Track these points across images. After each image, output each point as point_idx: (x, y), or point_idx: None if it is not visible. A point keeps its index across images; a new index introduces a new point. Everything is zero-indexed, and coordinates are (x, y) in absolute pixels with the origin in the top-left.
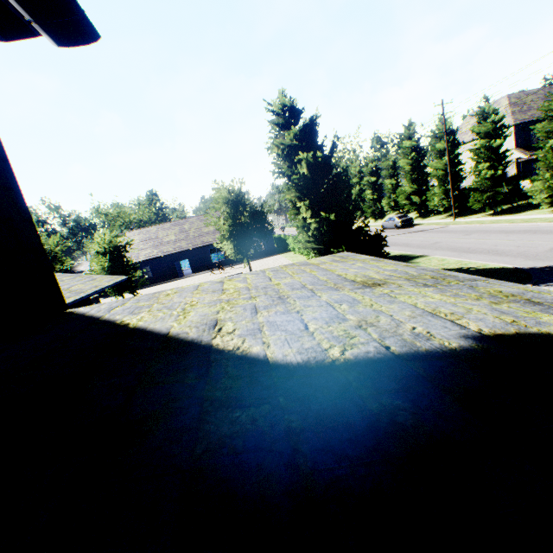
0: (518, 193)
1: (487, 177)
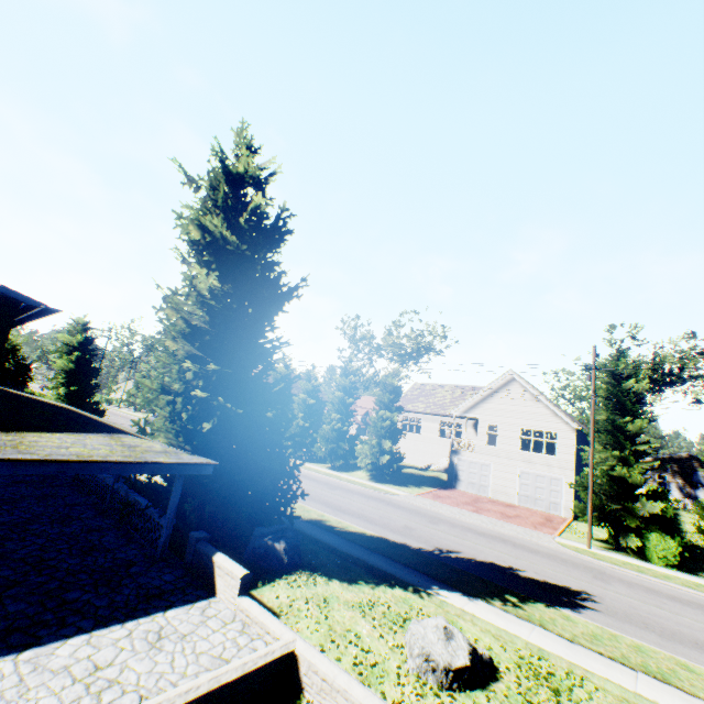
0: None
1: None
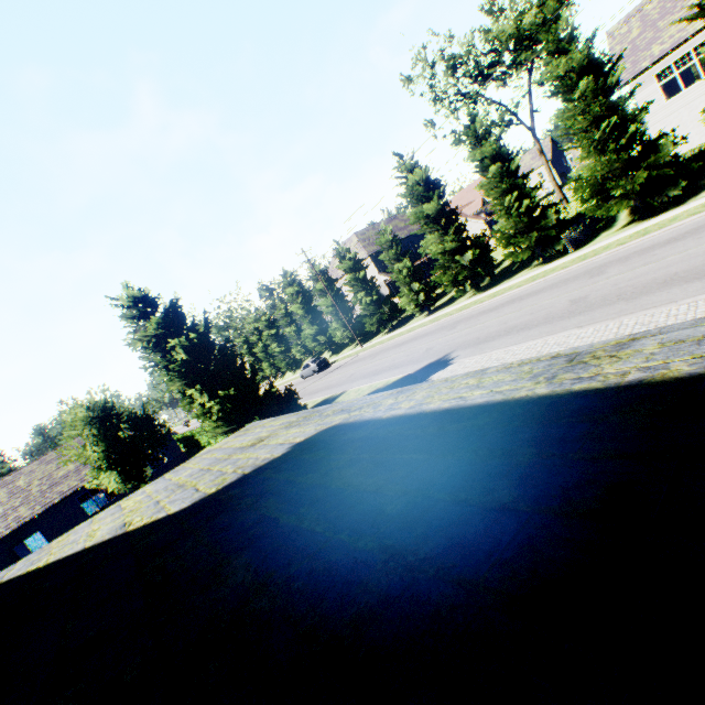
0: (397, 309)
1: (369, 303)
